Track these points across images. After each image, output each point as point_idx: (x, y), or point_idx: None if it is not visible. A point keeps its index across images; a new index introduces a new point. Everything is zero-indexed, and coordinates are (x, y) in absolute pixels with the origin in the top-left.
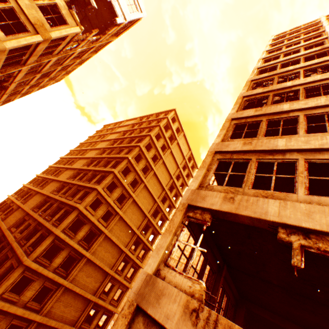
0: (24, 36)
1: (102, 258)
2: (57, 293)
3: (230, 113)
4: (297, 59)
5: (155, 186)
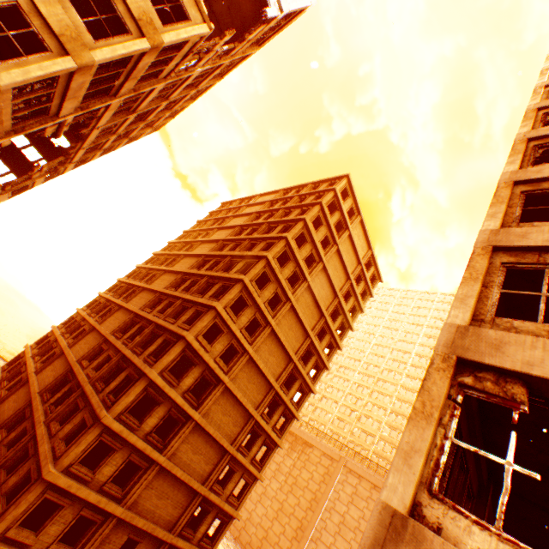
0: (122, 41)
1: (217, 424)
2: (148, 474)
3: (505, 172)
4: None
5: (308, 309)
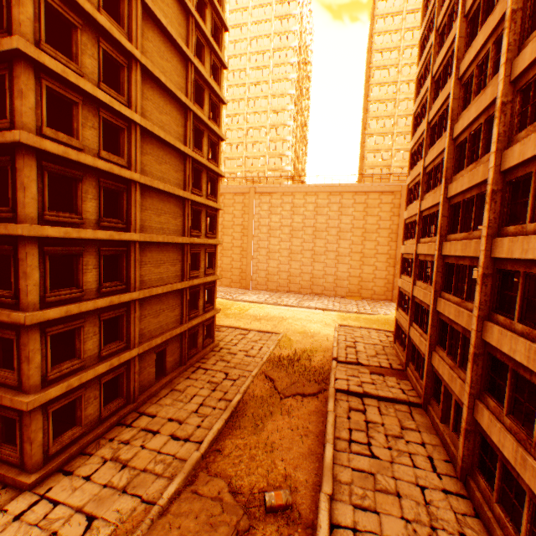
0: None
1: (160, 229)
2: (133, 314)
3: None
4: None
5: (167, 8)
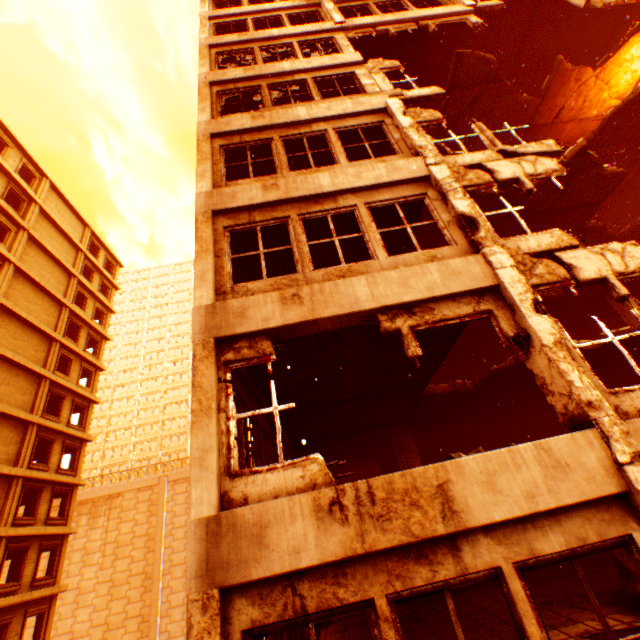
0: None
1: None
2: None
3: (201, 122)
4: (278, 17)
5: (22, 342)
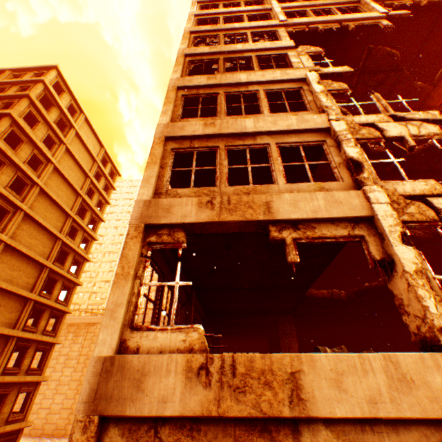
0: None
1: None
2: None
3: (172, 79)
4: (241, 17)
5: (50, 214)
